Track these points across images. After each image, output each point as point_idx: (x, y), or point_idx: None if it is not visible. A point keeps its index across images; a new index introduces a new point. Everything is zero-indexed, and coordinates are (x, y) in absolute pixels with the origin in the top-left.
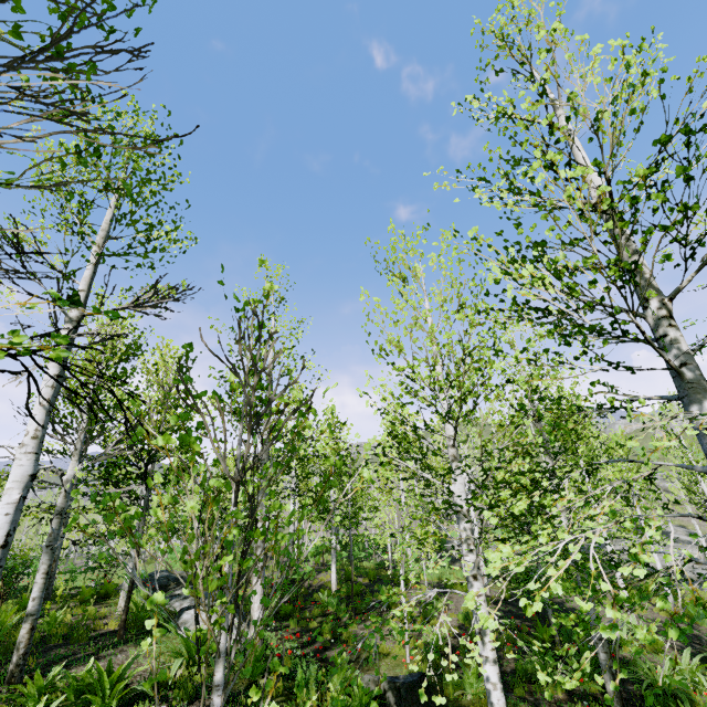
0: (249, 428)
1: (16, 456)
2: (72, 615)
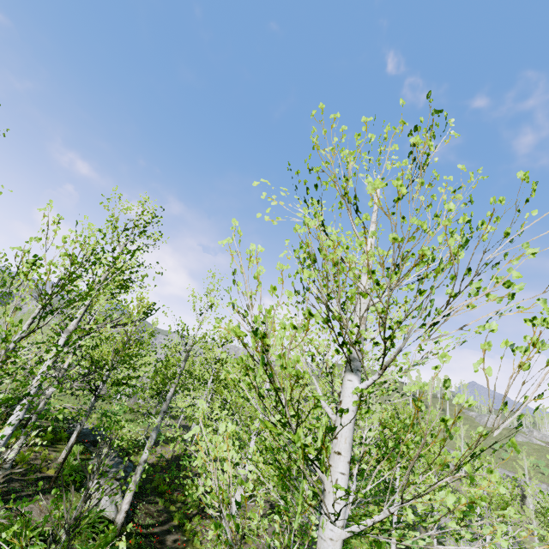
0: (84, 500)
1: (16, 408)
2: (35, 451)
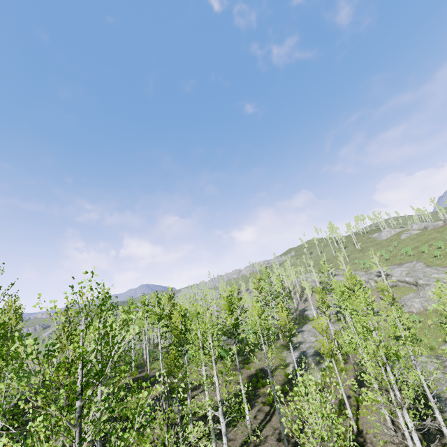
0: None
1: None
2: None
